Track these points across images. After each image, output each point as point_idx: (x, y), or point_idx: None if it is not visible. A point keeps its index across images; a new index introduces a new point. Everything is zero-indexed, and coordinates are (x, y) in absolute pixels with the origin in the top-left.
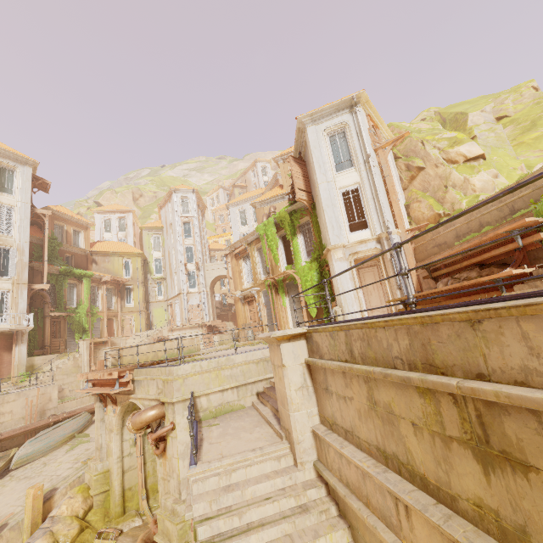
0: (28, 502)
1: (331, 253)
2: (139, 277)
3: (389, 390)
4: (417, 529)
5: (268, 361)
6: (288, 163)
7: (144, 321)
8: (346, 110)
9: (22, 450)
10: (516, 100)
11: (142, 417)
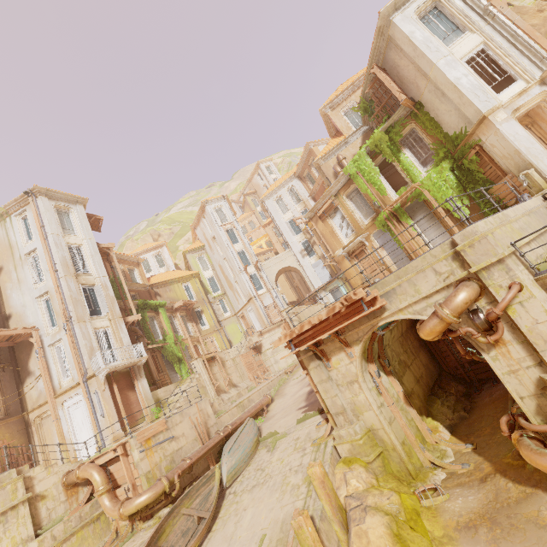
0: (318, 484)
1: (489, 119)
2: (204, 297)
3: None
4: None
5: (534, 213)
6: (337, 109)
7: (225, 338)
8: None
9: (226, 464)
10: None
11: (463, 297)
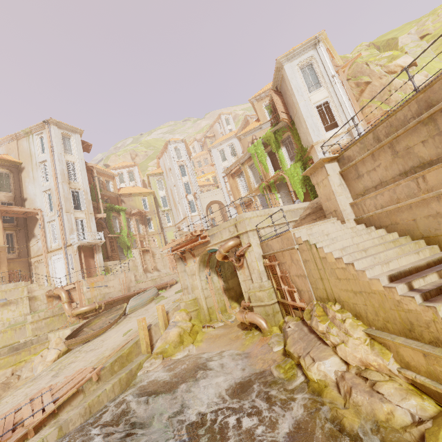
0: (159, 313)
1: (315, 148)
2: (154, 210)
3: (406, 138)
4: (430, 180)
5: (292, 211)
6: (261, 102)
7: (163, 240)
8: (311, 48)
9: (130, 303)
10: (434, 20)
11: (228, 244)
